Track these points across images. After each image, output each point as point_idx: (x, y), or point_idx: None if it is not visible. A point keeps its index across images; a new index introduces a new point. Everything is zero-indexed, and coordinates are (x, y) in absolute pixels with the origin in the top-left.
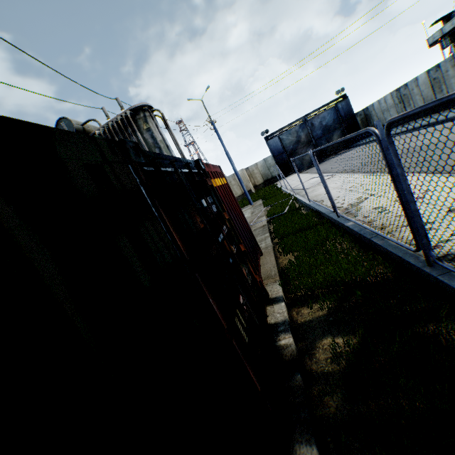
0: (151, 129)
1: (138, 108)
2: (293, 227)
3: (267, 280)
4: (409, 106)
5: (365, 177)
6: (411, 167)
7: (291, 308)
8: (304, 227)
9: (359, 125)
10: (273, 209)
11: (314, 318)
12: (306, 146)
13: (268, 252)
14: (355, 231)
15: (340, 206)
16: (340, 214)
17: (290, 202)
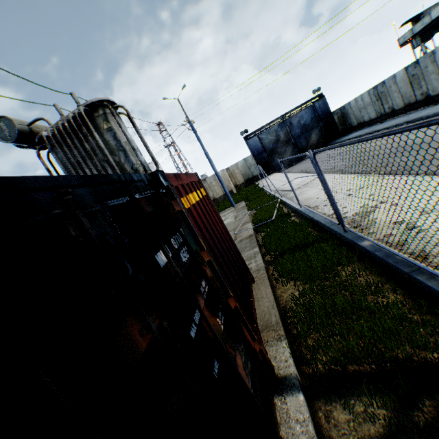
0: (114, 129)
1: (97, 104)
2: (287, 242)
3: (267, 332)
4: (387, 103)
5: (361, 178)
6: (414, 166)
7: (313, 399)
8: (302, 243)
9: (336, 123)
10: (258, 214)
11: (362, 438)
12: (286, 145)
13: (261, 277)
14: (379, 257)
15: (343, 215)
16: (350, 229)
17: (277, 206)
